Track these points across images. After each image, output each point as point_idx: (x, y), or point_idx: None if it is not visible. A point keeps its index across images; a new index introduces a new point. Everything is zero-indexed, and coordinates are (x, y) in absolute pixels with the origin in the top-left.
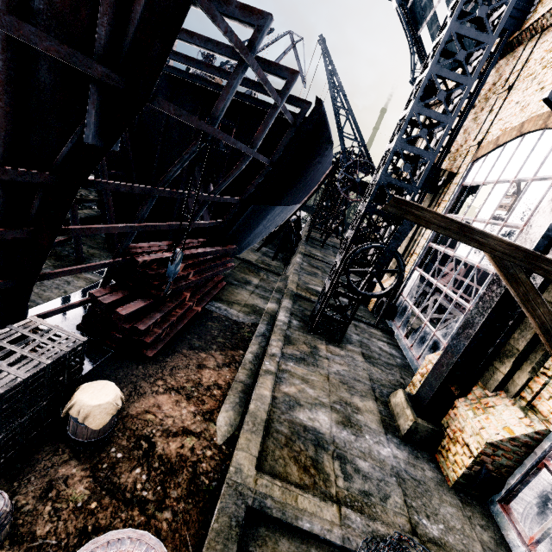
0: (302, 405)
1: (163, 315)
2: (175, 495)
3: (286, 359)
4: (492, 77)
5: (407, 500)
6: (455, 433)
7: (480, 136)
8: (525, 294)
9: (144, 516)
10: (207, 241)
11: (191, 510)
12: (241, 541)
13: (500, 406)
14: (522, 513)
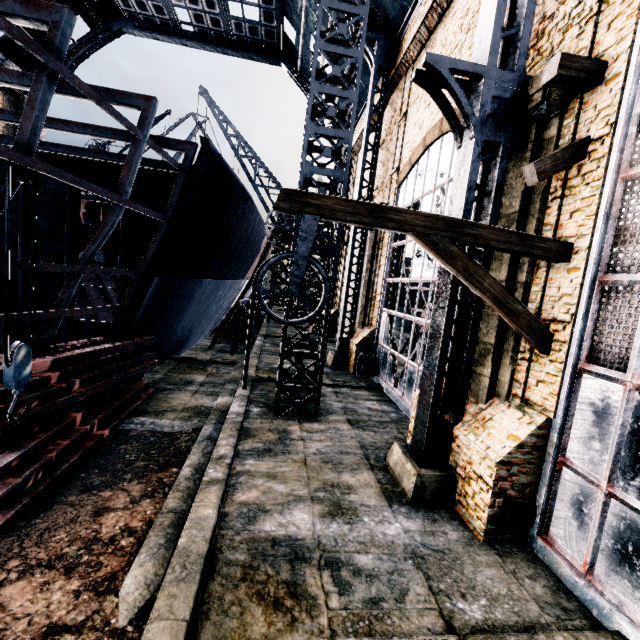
0: (268, 511)
1: (23, 453)
2: None
3: (243, 457)
4: (389, 112)
5: (432, 585)
6: (465, 469)
7: (396, 163)
8: (465, 268)
9: None
10: (105, 338)
11: None
12: None
13: (498, 415)
14: (564, 536)
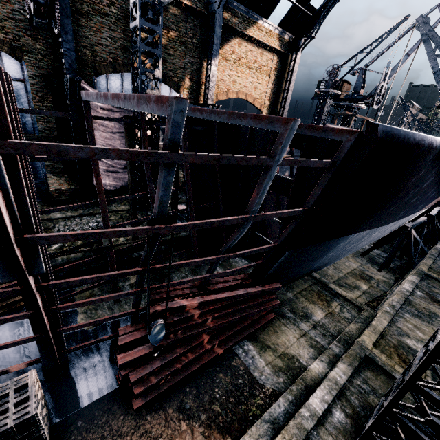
0: None
1: (163, 363)
2: None
3: None
4: None
5: None
6: None
7: None
8: None
9: None
10: (247, 277)
11: None
12: None
13: None
14: None
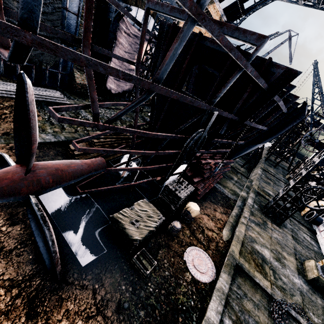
0: (257, 243)
1: (204, 185)
2: (212, 248)
3: (251, 221)
4: None
5: (303, 302)
6: None
7: None
8: None
9: (204, 248)
10: (222, 156)
11: (217, 254)
12: (234, 271)
13: None
14: None
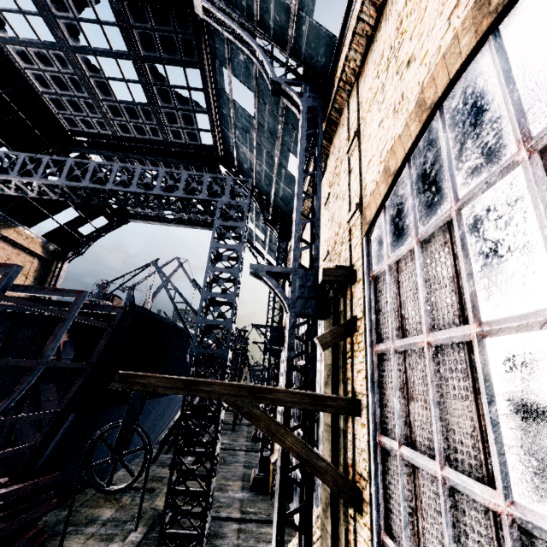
0: None
1: None
2: None
3: None
4: None
5: None
6: None
7: None
8: (268, 428)
9: None
10: (9, 479)
11: None
12: None
13: None
14: None
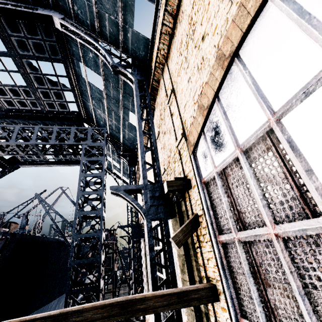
0: None
1: None
2: None
3: None
4: None
5: None
6: None
7: None
8: None
9: None
10: None
11: None
12: None
13: None
14: None
